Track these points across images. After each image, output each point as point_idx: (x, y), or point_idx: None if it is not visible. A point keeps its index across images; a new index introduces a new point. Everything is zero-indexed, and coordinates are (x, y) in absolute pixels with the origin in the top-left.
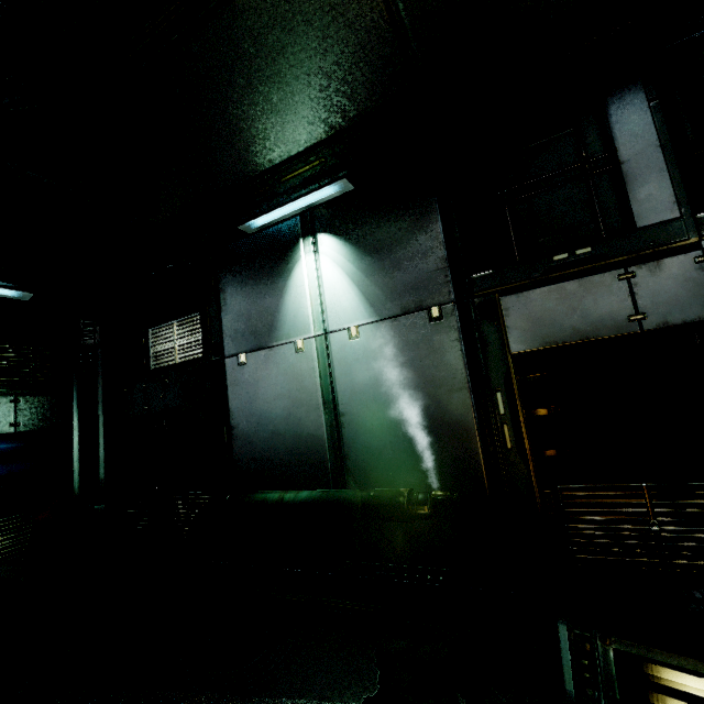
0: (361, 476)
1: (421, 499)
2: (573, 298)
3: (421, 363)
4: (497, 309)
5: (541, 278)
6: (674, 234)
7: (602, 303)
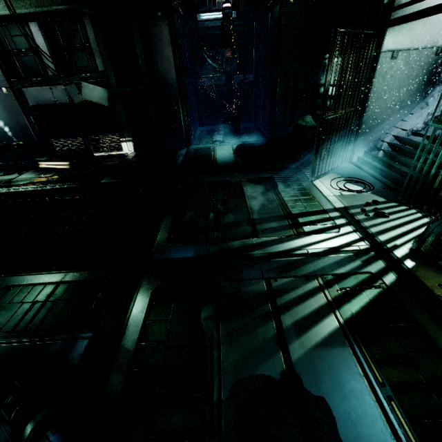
0: (2, 140)
1: (15, 144)
2: (41, 92)
3: (7, 106)
4: (23, 92)
5: (31, 85)
6: (58, 80)
7: (48, 95)
